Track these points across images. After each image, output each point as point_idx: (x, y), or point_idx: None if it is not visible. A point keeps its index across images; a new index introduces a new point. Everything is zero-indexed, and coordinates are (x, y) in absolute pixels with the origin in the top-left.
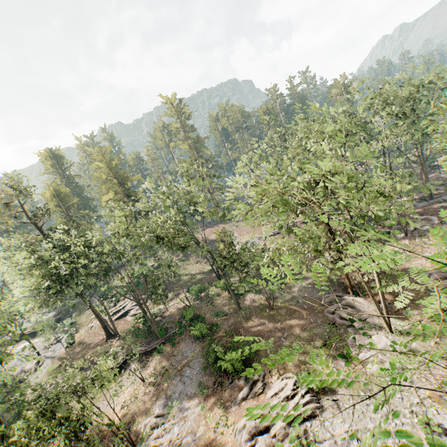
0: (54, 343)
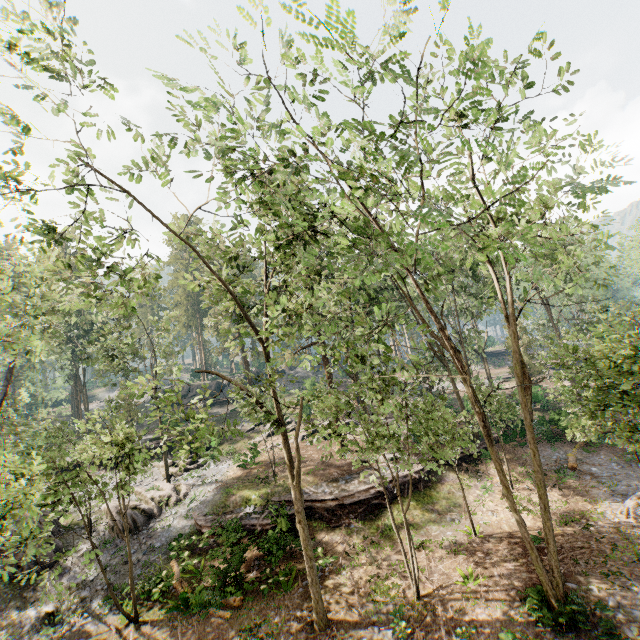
0: (190, 468)
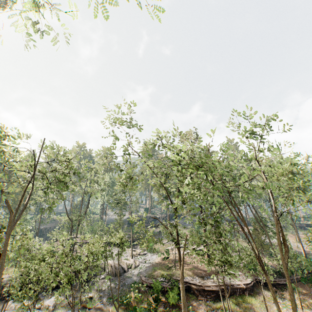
0: (140, 254)
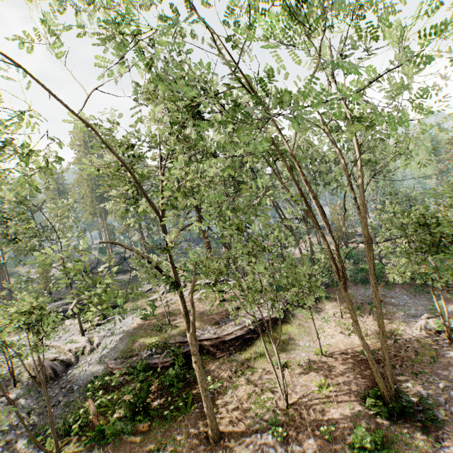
0: (101, 323)
